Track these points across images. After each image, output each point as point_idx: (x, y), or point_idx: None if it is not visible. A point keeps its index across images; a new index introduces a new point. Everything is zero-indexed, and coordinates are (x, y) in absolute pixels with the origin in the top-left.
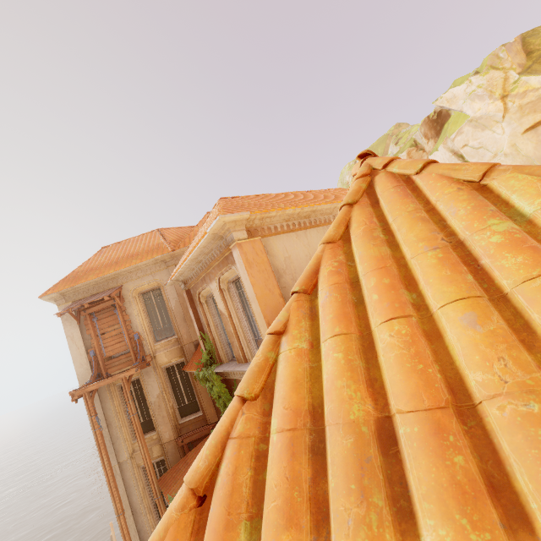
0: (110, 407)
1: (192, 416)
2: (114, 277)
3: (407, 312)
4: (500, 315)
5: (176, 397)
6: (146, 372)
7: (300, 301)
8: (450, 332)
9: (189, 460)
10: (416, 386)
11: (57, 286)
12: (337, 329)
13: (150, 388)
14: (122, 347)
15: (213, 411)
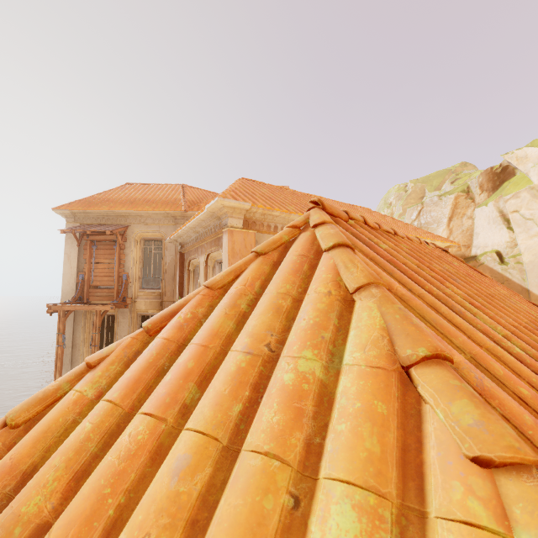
0: (80, 330)
1: None
2: (124, 215)
3: (167, 414)
4: (210, 476)
5: None
6: (122, 312)
7: (135, 340)
8: (163, 466)
9: None
10: (81, 513)
11: (72, 204)
12: (116, 394)
13: (121, 328)
14: (110, 281)
15: None
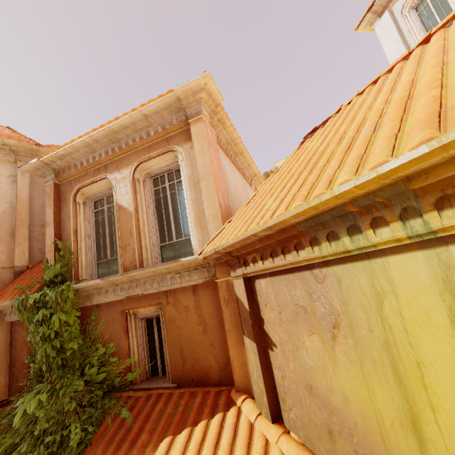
0: None
1: None
2: None
3: None
4: None
5: None
6: None
7: None
8: None
9: None
10: None
11: None
12: None
13: None
14: None
15: (3, 381)
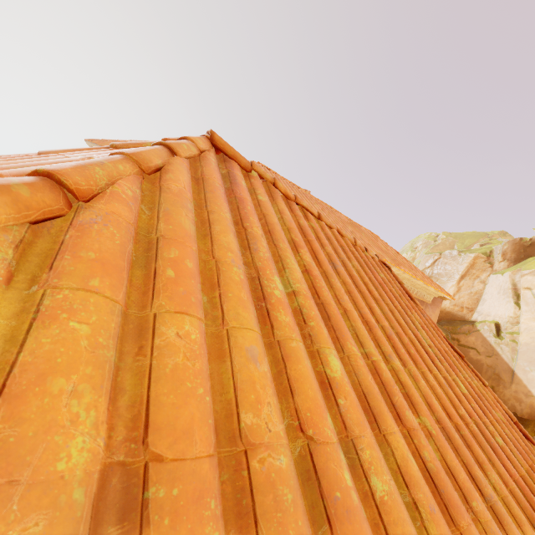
0: None
1: None
2: None
3: None
4: None
5: None
6: None
7: None
8: None
9: None
10: None
11: (104, 141)
12: None
13: None
14: None
15: None
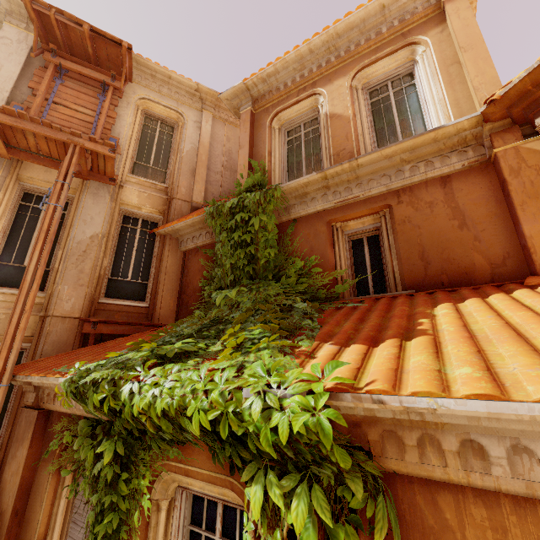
0: None
1: (129, 300)
2: None
3: None
4: None
5: (115, 262)
6: (95, 194)
7: None
8: None
9: (113, 344)
10: None
11: None
12: None
13: (87, 218)
14: None
15: (172, 306)
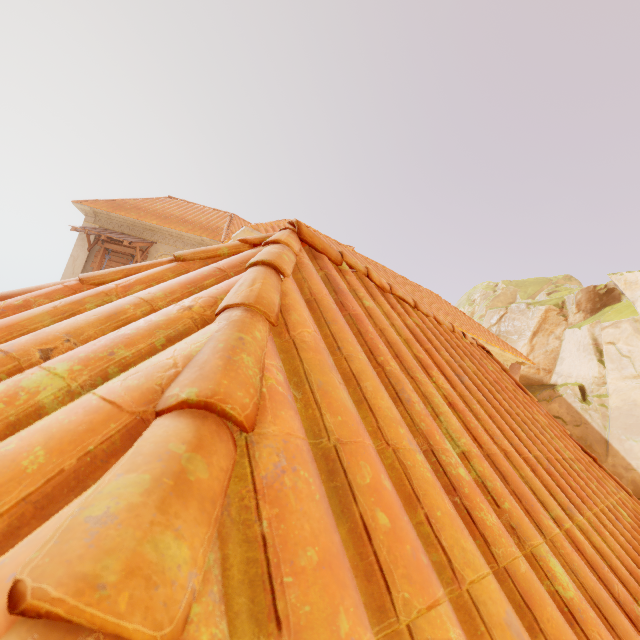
0: None
1: None
2: (153, 230)
3: None
4: None
5: None
6: None
7: None
8: None
9: None
10: None
11: (97, 202)
12: None
13: None
14: None
15: None
